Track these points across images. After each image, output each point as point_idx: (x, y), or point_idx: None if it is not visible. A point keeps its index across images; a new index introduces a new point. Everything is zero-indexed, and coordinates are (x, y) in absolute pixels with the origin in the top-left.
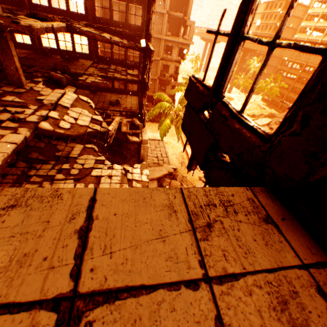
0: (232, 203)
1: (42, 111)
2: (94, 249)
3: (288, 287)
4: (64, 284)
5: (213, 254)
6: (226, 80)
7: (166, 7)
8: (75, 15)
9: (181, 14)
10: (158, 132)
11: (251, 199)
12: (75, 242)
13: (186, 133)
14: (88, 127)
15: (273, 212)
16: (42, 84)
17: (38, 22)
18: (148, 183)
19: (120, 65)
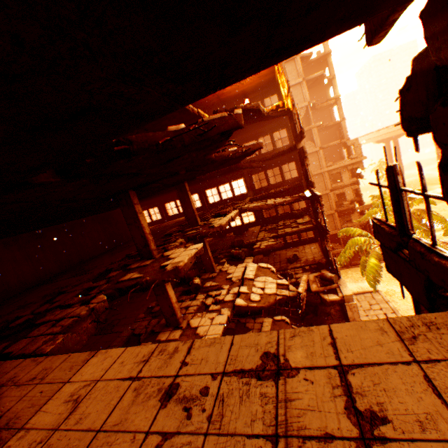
0: (434, 323)
1: (233, 288)
2: (341, 349)
3: None
4: (334, 361)
5: (419, 351)
6: (406, 220)
7: (316, 145)
8: (239, 196)
9: (335, 139)
10: (364, 279)
11: None
12: (330, 347)
13: (394, 275)
14: (275, 295)
15: None
16: (226, 263)
17: (221, 218)
18: None
19: (287, 217)
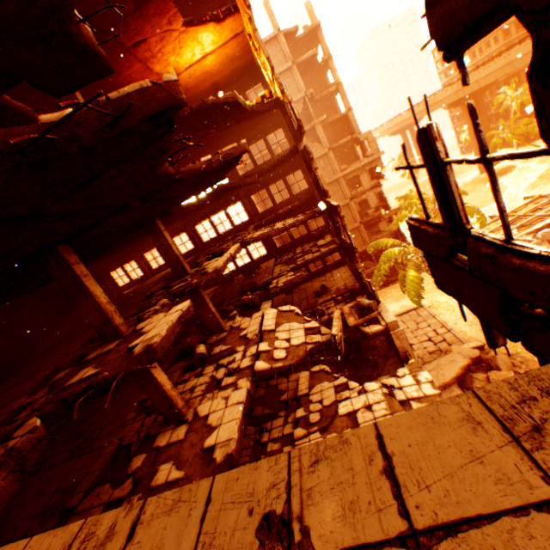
0: None
1: (250, 348)
2: (407, 485)
3: None
4: (398, 523)
5: None
6: (458, 210)
7: (324, 146)
8: (241, 225)
9: (345, 136)
10: (406, 296)
11: None
12: (386, 482)
13: (449, 293)
14: (305, 344)
15: None
16: (238, 316)
17: (218, 259)
18: (441, 396)
19: (305, 241)
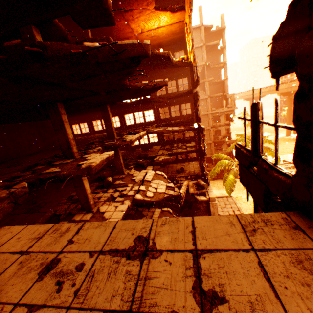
0: (270, 220)
1: (135, 186)
2: (199, 237)
3: (304, 256)
4: (191, 246)
5: (256, 241)
6: (259, 145)
7: (207, 94)
8: (149, 122)
9: (220, 92)
10: (224, 188)
11: (284, 217)
12: (191, 235)
13: (244, 185)
14: (164, 193)
15: (301, 224)
16: (133, 169)
17: (133, 136)
18: None
19: (180, 142)
